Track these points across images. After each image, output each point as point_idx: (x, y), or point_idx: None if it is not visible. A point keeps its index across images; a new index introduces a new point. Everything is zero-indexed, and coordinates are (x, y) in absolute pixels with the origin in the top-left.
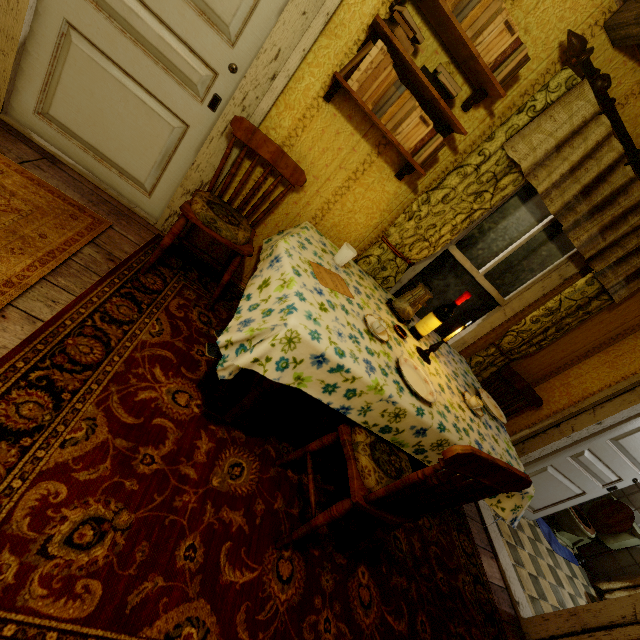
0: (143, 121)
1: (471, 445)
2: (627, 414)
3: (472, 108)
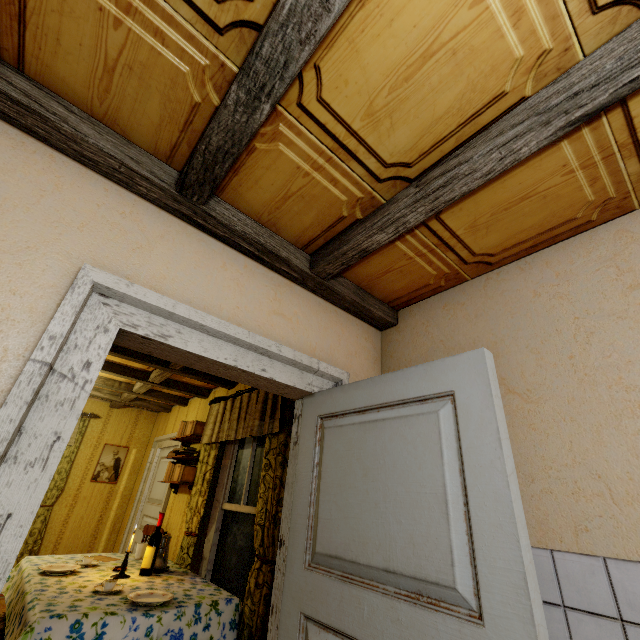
0: None
1: (33, 587)
2: (292, 497)
3: None
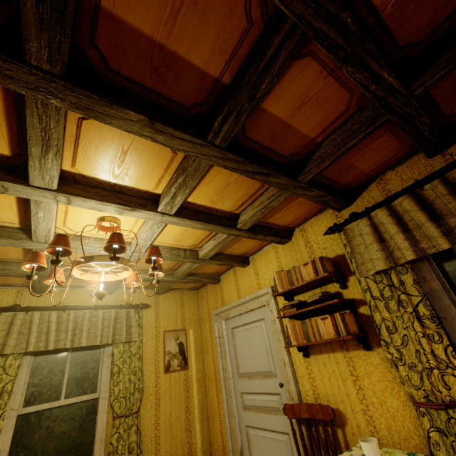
0: (277, 450)
1: None
2: None
3: (347, 283)
